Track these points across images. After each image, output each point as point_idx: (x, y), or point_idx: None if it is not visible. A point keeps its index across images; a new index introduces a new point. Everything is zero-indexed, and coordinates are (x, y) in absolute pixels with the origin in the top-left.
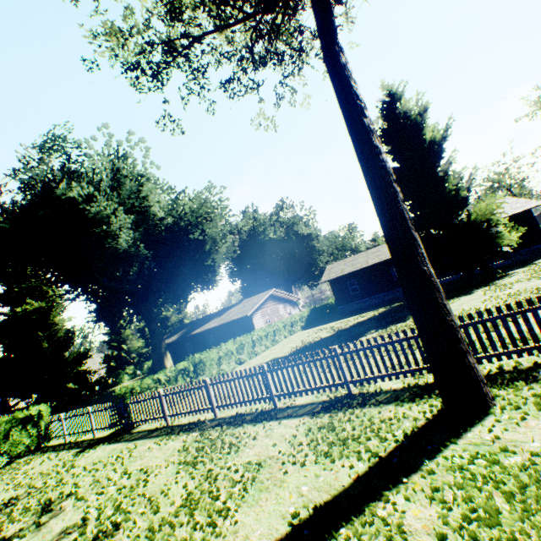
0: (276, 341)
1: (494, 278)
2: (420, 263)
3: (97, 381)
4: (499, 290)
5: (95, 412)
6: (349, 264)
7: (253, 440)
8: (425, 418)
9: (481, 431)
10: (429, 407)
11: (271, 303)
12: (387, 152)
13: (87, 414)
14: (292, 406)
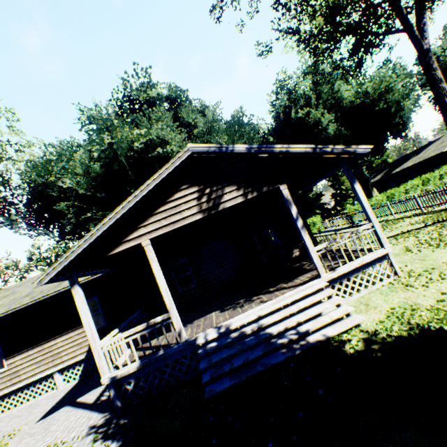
0: None
1: None
2: None
3: (331, 209)
4: None
5: (339, 219)
6: None
7: (403, 222)
8: None
9: None
10: None
11: None
12: None
13: (336, 219)
14: (430, 211)
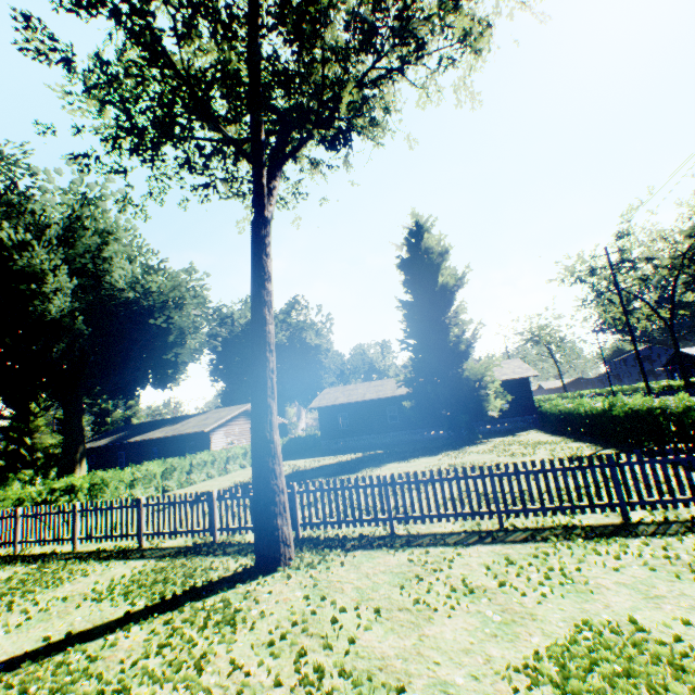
0: (228, 470)
1: (472, 443)
2: (266, 428)
3: None
4: (453, 457)
5: None
6: (347, 393)
7: (84, 577)
8: (235, 569)
9: (254, 583)
10: (251, 562)
11: (244, 420)
12: (405, 282)
13: None
14: (157, 547)
